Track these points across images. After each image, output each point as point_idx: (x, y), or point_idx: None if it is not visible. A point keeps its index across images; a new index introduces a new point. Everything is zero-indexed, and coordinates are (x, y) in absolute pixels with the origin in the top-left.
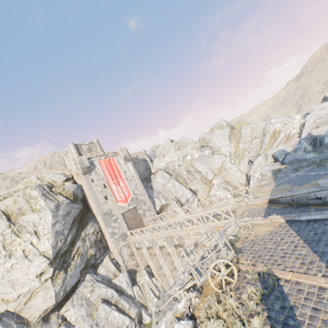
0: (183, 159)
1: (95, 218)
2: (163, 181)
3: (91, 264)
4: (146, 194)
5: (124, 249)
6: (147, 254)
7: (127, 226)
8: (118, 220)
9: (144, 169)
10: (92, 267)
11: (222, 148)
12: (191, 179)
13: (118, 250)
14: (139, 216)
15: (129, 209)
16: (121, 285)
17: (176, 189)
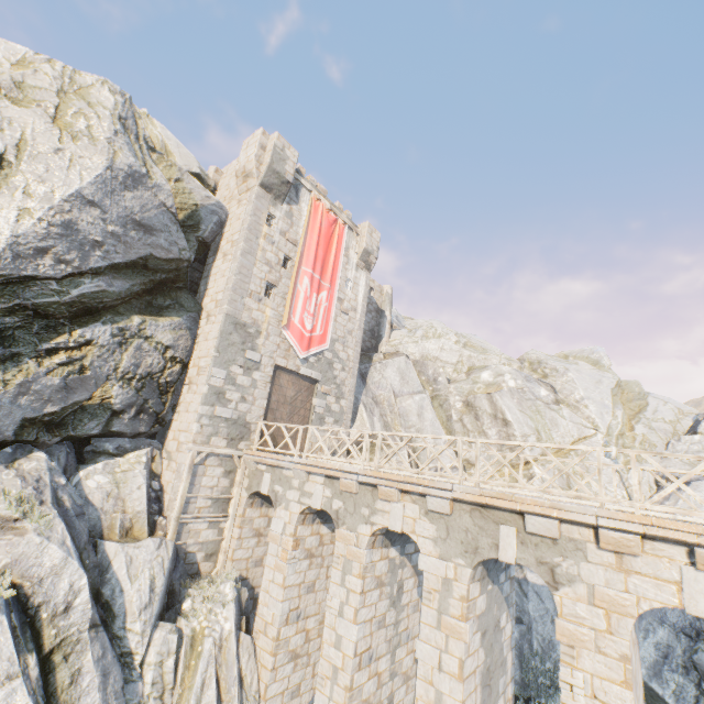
0: (469, 373)
1: (195, 318)
2: (399, 384)
3: (80, 434)
4: (354, 375)
5: (214, 469)
6: (284, 535)
7: (264, 410)
8: (256, 371)
9: (367, 329)
10: (71, 448)
11: (590, 404)
12: (468, 428)
13: (196, 457)
14: (307, 411)
15: (299, 374)
16: (126, 584)
17: (421, 423)
